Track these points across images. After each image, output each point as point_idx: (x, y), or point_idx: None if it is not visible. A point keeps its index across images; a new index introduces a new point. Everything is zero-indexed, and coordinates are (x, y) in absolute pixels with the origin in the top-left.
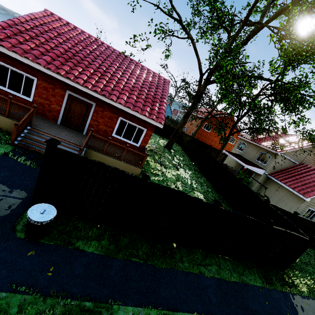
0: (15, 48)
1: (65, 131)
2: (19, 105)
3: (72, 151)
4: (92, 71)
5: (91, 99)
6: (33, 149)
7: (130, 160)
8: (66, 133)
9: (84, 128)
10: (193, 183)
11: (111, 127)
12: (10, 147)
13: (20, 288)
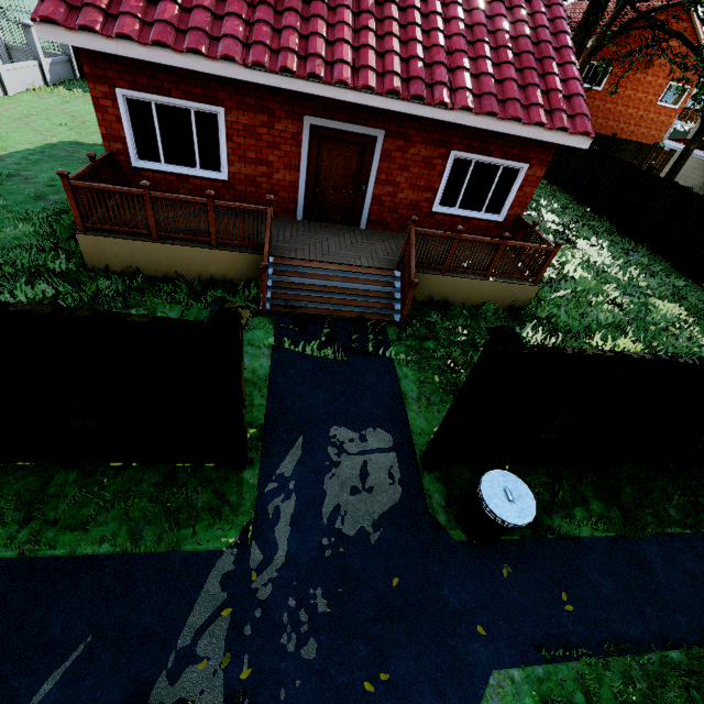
0: (154, 29)
1: (328, 237)
2: (234, 209)
3: (378, 289)
4: (349, 18)
5: (370, 122)
6: (305, 311)
7: (509, 272)
8: (335, 243)
9: (360, 211)
10: (633, 277)
11: (428, 189)
12: (265, 322)
13: (555, 652)
